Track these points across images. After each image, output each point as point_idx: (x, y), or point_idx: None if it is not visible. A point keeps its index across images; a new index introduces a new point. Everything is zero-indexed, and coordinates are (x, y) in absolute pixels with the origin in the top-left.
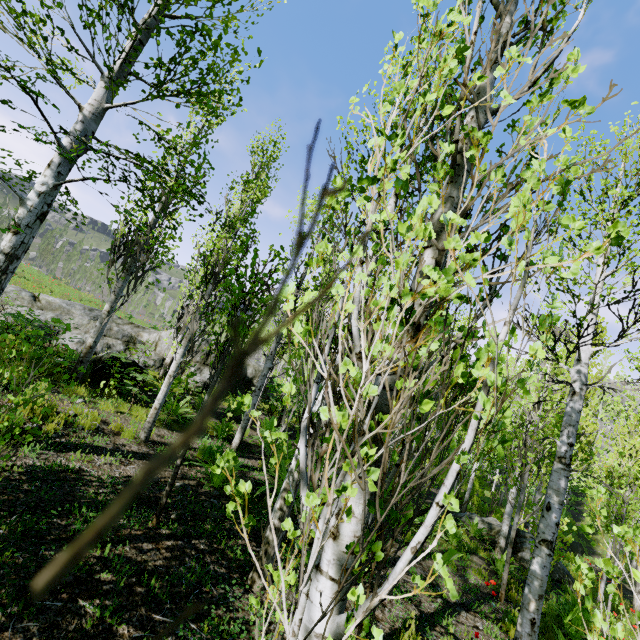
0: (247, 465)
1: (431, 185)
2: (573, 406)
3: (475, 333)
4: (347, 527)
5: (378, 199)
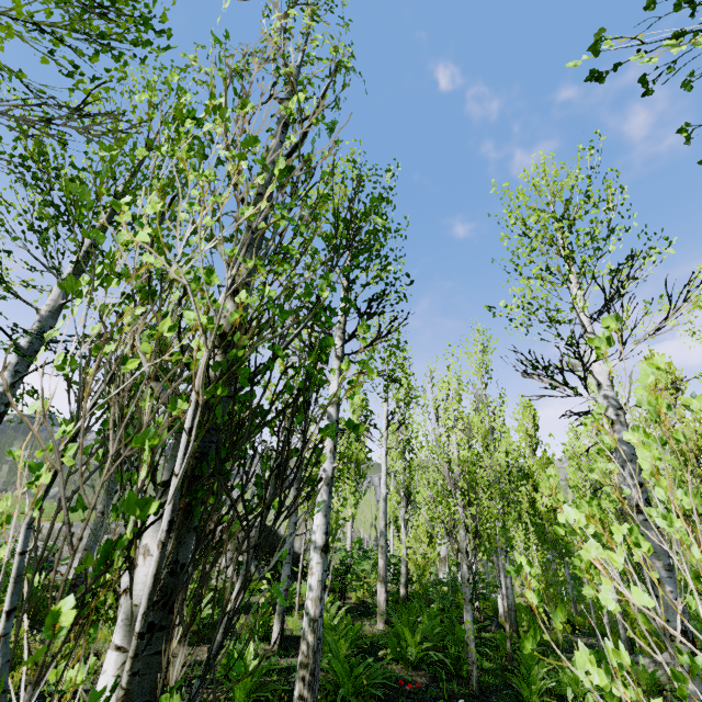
0: (292, 666)
1: (153, 199)
2: (619, 437)
3: (330, 341)
4: (141, 571)
5: (151, 238)
